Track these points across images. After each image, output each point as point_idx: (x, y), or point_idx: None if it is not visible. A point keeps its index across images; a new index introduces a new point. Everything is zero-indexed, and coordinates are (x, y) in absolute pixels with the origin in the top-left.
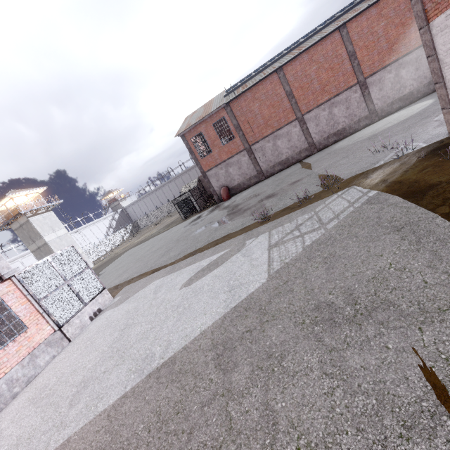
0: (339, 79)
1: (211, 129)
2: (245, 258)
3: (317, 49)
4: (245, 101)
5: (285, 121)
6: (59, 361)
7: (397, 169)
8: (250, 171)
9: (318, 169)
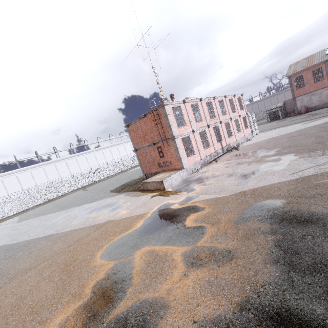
0: None
1: (310, 74)
2: None
3: None
4: None
5: None
6: (256, 137)
7: None
8: (327, 99)
9: None
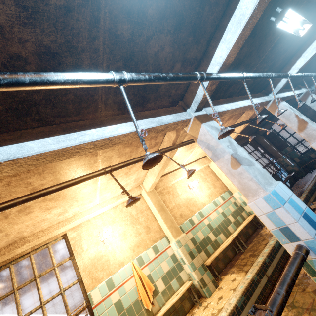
0: None
1: None
2: None
3: None
4: None
5: None
6: None
7: None
8: None
9: None
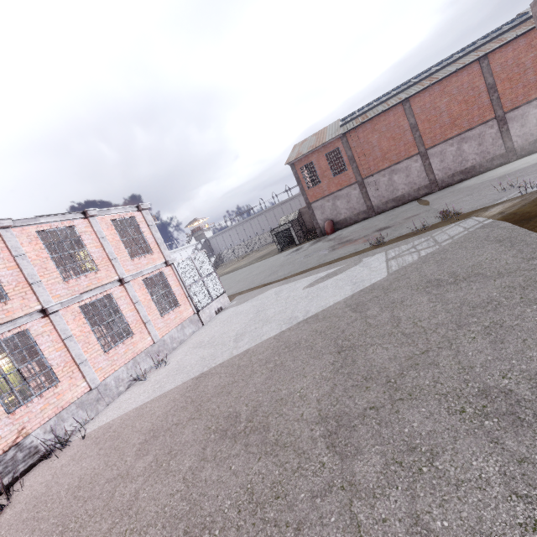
0: (473, 113)
1: (323, 159)
2: (364, 268)
3: (451, 81)
4: (364, 132)
5: (405, 155)
6: (202, 333)
7: (516, 204)
8: (359, 205)
9: (438, 205)
